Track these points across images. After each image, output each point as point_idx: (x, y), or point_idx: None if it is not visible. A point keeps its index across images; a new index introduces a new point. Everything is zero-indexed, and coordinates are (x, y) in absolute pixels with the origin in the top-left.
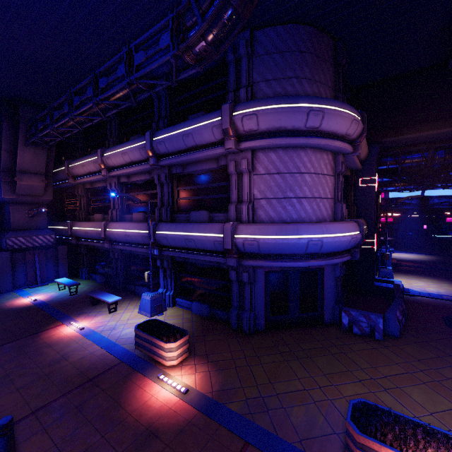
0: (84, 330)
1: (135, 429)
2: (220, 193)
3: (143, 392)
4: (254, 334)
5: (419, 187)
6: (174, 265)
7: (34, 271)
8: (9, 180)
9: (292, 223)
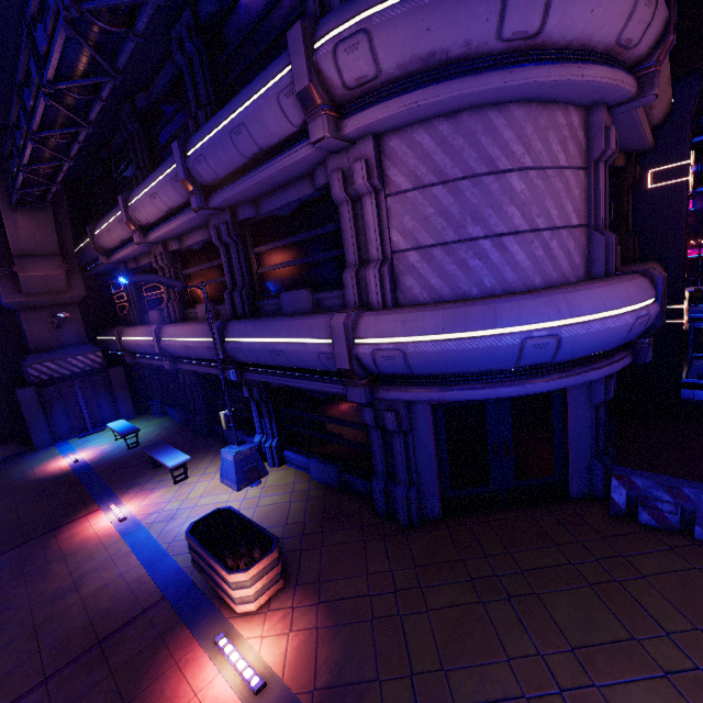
0: (125, 523)
1: None
2: (329, 249)
3: (179, 682)
4: (420, 528)
5: None
6: (271, 395)
7: (79, 412)
8: (7, 272)
9: (481, 300)
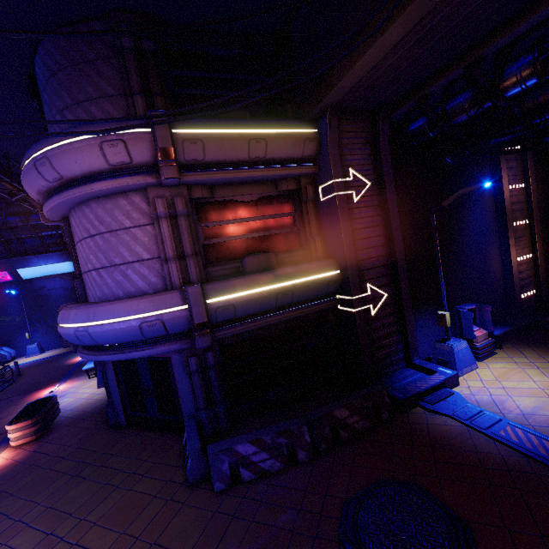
0: (50, 394)
1: None
2: None
3: None
4: (112, 429)
5: None
6: None
7: None
8: None
9: (74, 307)
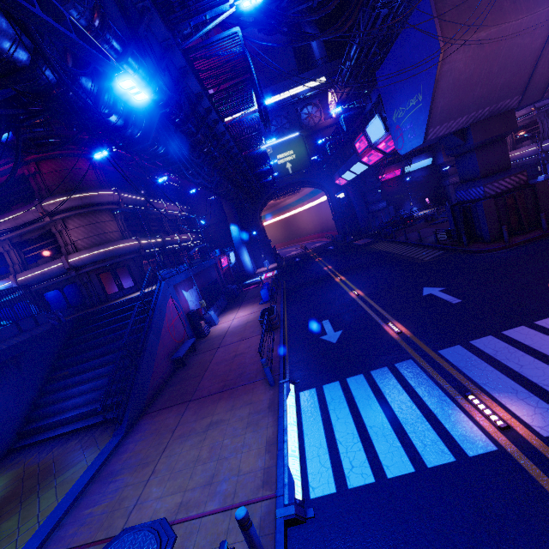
0: None
1: None
2: None
3: None
4: None
5: None
6: None
7: None
8: (445, 153)
9: None
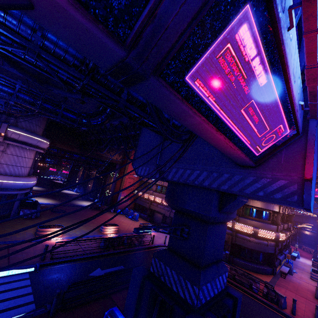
0: None
1: None
2: None
3: None
4: None
5: None
6: None
7: None
8: None
9: (19, 177)
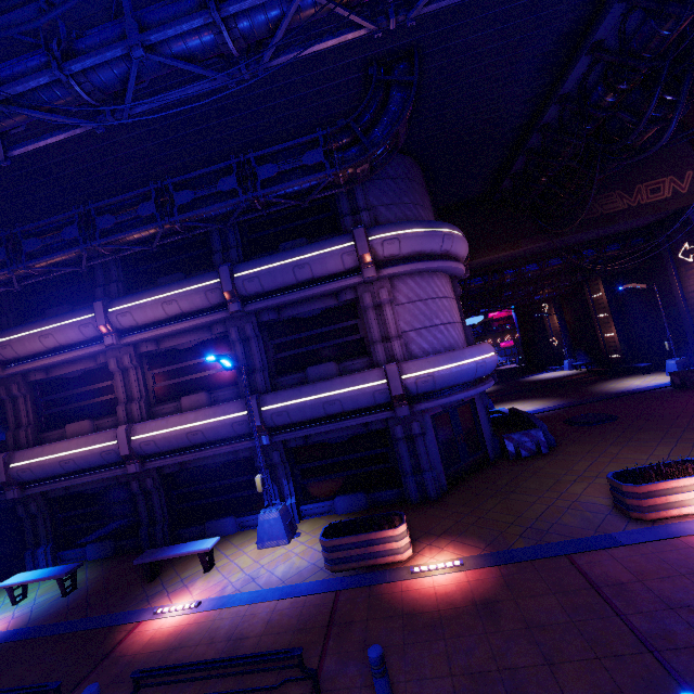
0: (205, 605)
1: (465, 613)
2: (347, 336)
3: (417, 591)
4: (443, 496)
5: (467, 315)
6: (287, 457)
7: None
8: None
9: (455, 349)
